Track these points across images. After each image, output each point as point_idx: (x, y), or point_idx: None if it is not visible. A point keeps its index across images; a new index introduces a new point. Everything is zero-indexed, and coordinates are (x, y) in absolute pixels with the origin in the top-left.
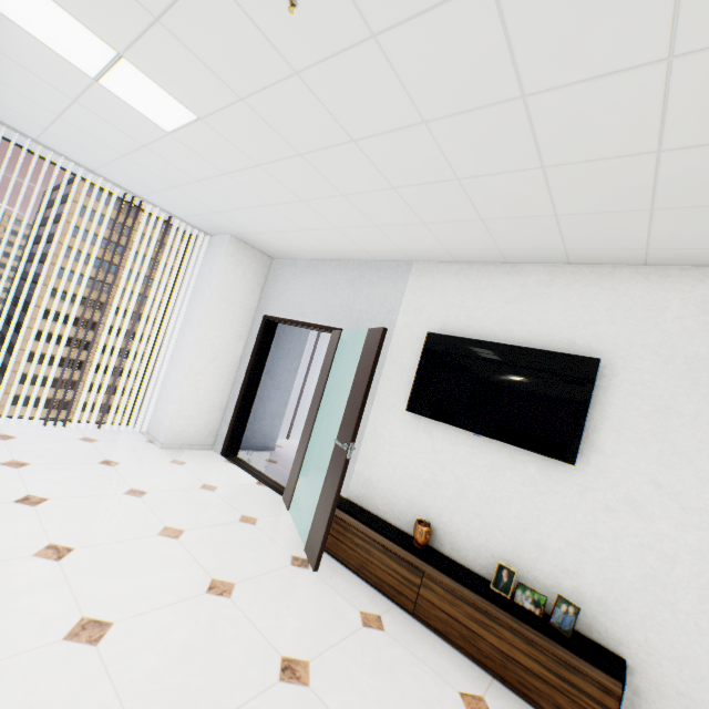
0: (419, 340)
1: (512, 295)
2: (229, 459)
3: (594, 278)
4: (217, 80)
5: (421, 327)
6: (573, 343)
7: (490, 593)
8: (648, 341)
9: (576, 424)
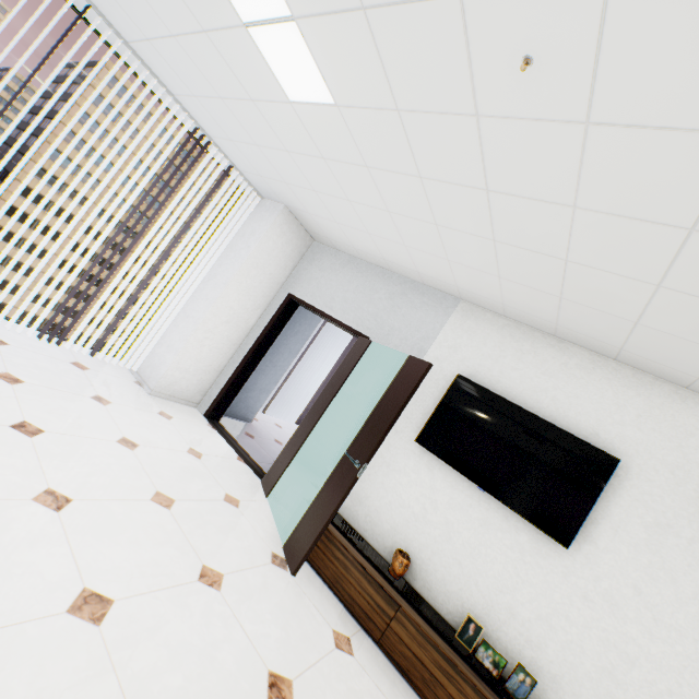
0: (446, 377)
1: (551, 368)
2: (212, 423)
3: (634, 382)
4: (385, 84)
5: (451, 365)
6: (596, 435)
7: (455, 642)
8: (668, 459)
9: (580, 512)
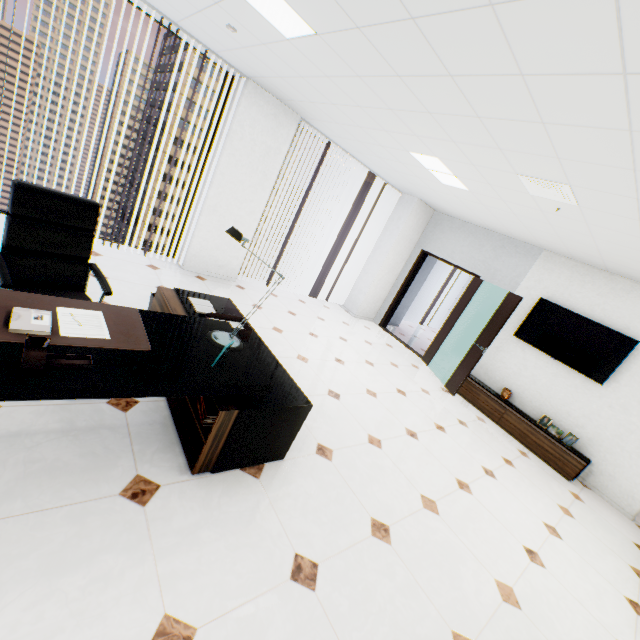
0: (532, 299)
1: (602, 291)
2: (384, 329)
3: None
4: (497, 195)
5: (536, 292)
6: (627, 329)
7: (536, 424)
8: None
9: (611, 368)
